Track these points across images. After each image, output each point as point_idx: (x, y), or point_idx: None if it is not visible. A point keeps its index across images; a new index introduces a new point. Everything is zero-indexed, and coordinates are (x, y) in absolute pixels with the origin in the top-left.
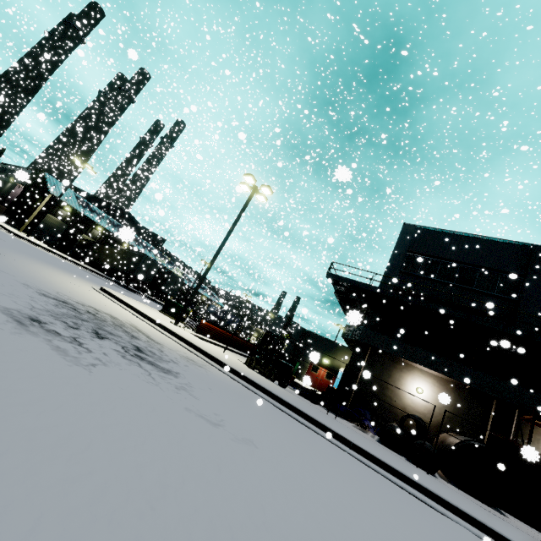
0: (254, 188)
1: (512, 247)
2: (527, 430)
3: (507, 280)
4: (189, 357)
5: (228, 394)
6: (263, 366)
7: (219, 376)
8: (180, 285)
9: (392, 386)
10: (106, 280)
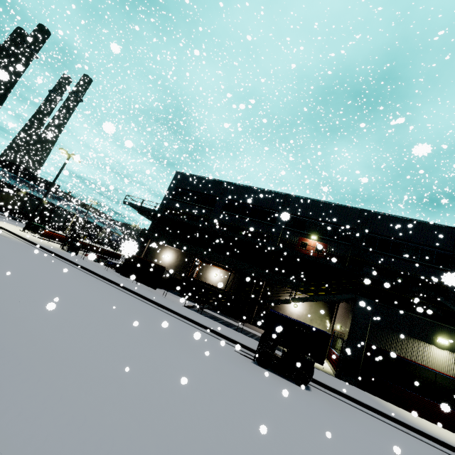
0: (69, 155)
1: (218, 182)
2: (203, 266)
3: (213, 199)
4: (4, 235)
5: (5, 240)
6: (66, 246)
7: (14, 240)
8: (65, 217)
9: (157, 257)
10: (0, 215)
